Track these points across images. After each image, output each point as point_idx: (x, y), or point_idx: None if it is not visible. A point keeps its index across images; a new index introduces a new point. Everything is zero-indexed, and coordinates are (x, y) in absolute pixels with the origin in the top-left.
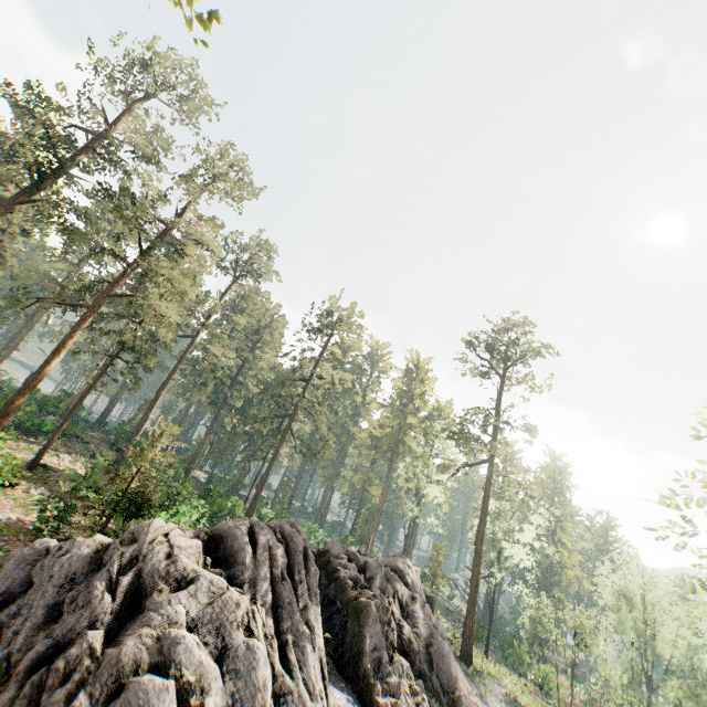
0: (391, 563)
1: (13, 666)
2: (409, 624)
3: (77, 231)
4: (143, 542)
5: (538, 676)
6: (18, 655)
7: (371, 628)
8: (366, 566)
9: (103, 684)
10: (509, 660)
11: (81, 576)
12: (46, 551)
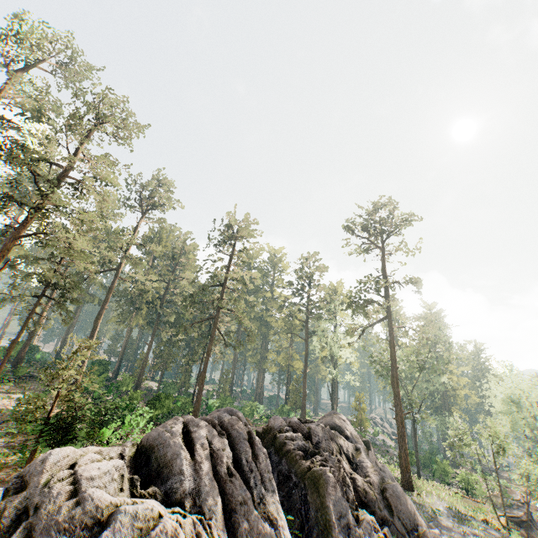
0: (329, 422)
1: None
2: (360, 475)
3: None
4: (35, 487)
5: (462, 482)
6: None
7: (332, 495)
8: (310, 432)
9: None
10: (436, 474)
11: None
12: None
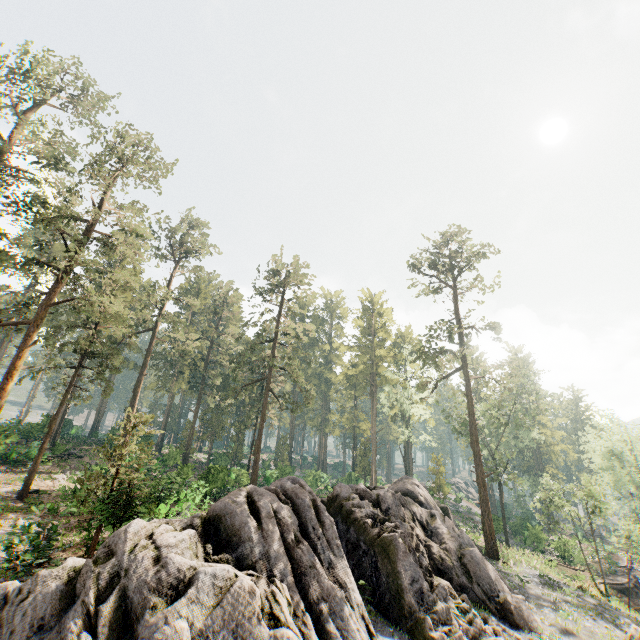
0: (401, 488)
1: None
2: (435, 542)
3: None
4: (121, 554)
5: (558, 549)
6: None
7: (403, 561)
8: (379, 499)
9: None
10: (528, 542)
11: (51, 618)
12: (5, 600)
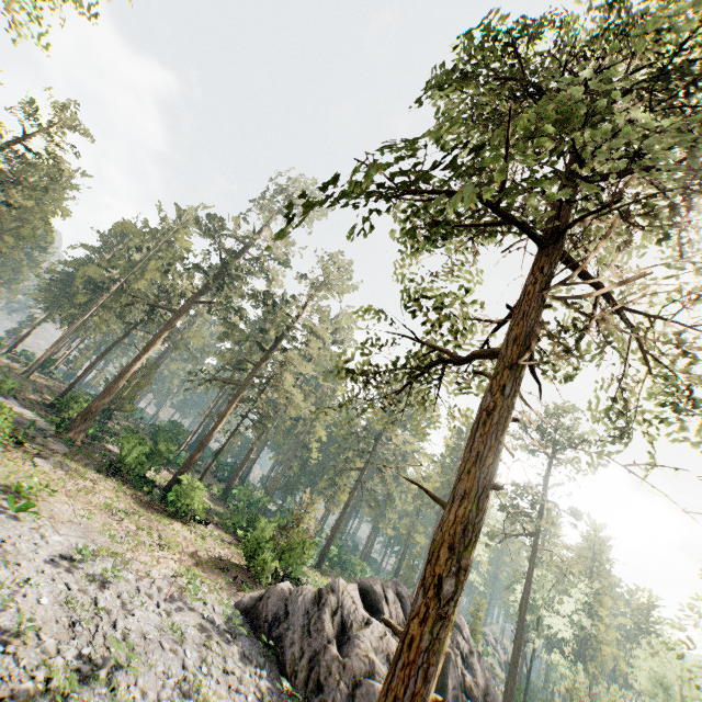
0: None
1: (296, 658)
2: (469, 673)
3: (241, 330)
4: (338, 593)
5: None
6: (297, 653)
7: (451, 671)
8: None
9: (349, 677)
10: None
11: (311, 610)
12: (289, 591)
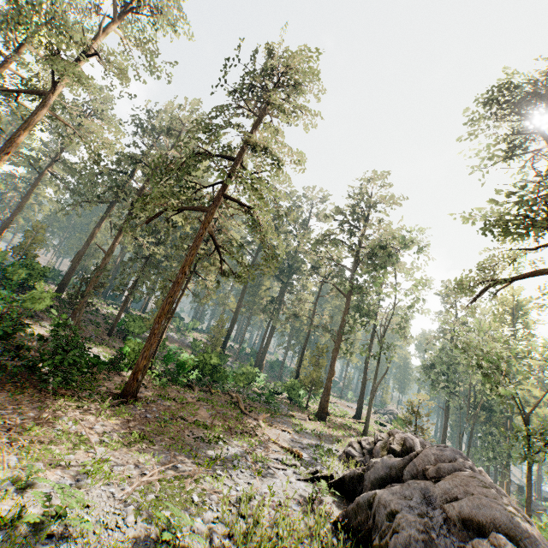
0: (490, 511)
1: None
2: None
3: None
4: None
5: None
6: None
7: None
8: None
9: None
10: None
11: None
12: None
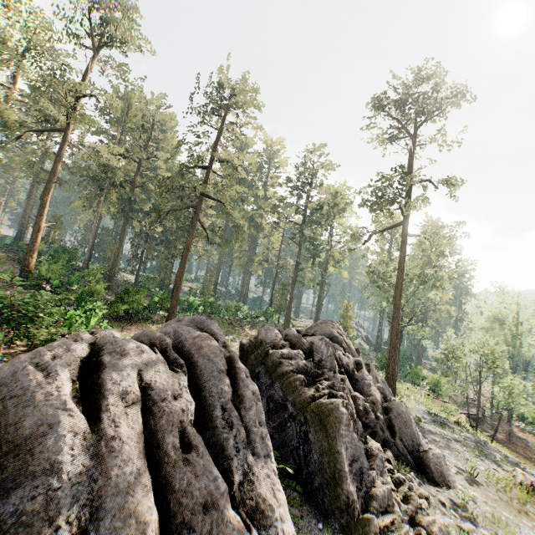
0: (325, 332)
1: None
2: (360, 393)
3: None
4: None
5: (431, 384)
6: None
7: (345, 437)
8: (312, 348)
9: None
10: (409, 377)
11: None
12: None
